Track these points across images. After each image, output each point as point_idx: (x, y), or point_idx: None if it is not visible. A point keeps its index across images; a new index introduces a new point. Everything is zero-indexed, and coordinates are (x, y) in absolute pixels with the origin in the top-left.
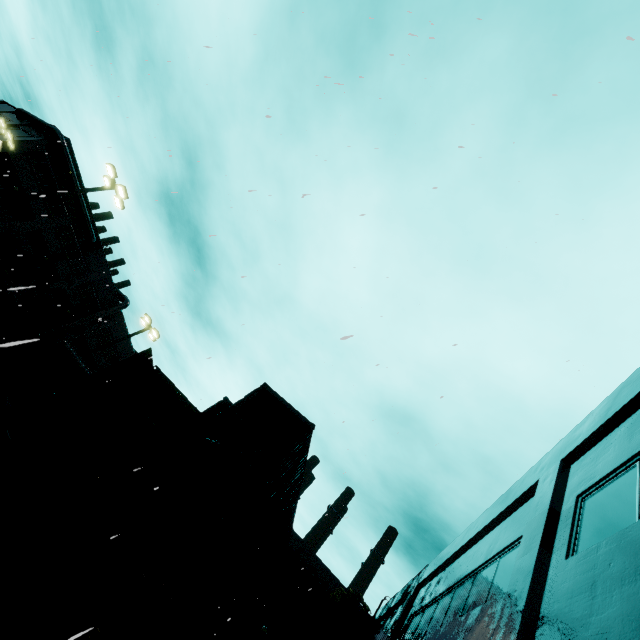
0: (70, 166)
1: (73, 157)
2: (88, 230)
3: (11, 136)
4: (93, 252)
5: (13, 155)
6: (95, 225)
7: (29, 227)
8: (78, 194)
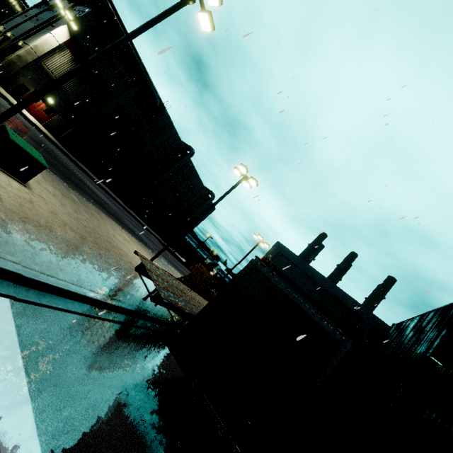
0: (121, 31)
1: (119, 20)
2: (152, 95)
3: (70, 14)
4: (160, 114)
5: (79, 38)
6: (154, 88)
7: (114, 106)
8: (135, 60)
